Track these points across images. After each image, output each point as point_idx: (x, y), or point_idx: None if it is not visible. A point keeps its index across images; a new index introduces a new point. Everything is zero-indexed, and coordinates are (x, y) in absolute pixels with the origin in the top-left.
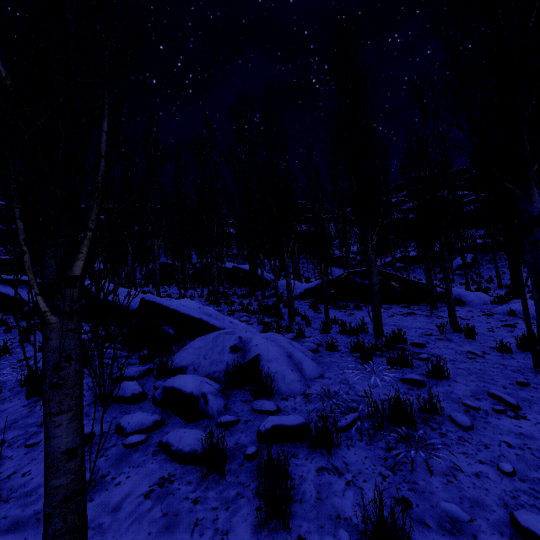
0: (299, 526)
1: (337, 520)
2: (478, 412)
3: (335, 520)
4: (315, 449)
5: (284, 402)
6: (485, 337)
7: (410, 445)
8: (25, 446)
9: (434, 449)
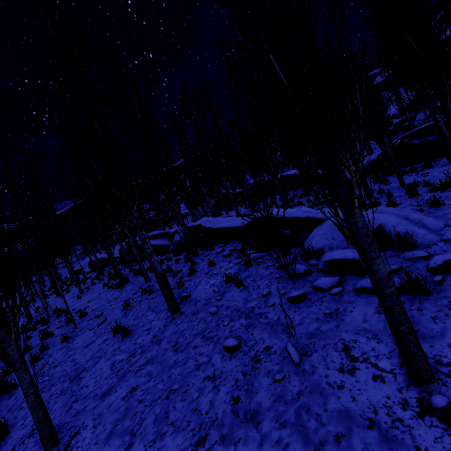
0: None
1: None
2: None
3: None
4: None
5: (429, 249)
6: None
7: None
8: (269, 306)
9: None
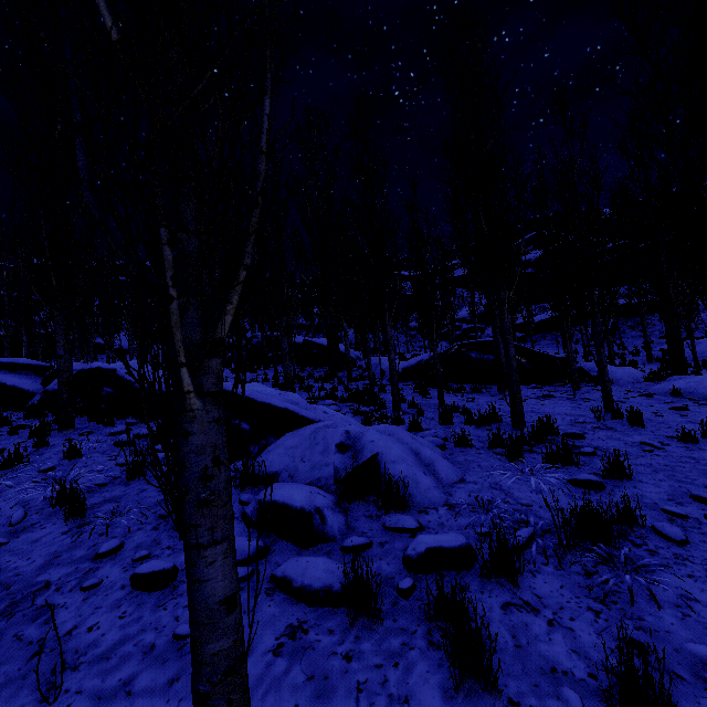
0: (504, 686)
1: (554, 674)
2: (687, 520)
3: (551, 675)
4: (489, 578)
5: (424, 515)
6: (655, 424)
7: (616, 567)
8: (81, 589)
9: (648, 572)
